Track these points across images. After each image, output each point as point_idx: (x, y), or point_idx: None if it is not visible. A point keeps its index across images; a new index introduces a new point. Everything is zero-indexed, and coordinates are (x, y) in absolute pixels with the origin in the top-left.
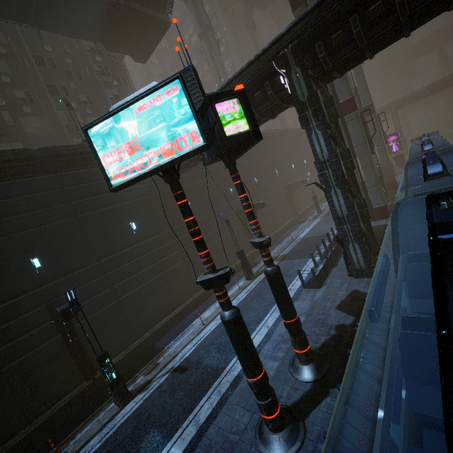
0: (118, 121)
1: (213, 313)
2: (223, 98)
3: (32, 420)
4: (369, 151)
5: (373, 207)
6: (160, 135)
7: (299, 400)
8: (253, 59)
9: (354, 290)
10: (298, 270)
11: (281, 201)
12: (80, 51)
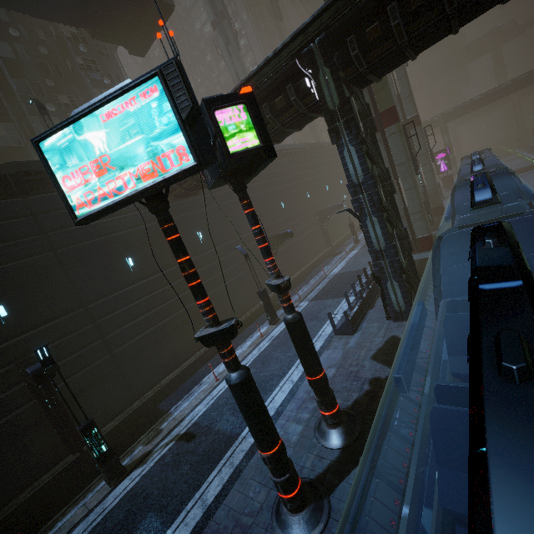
0: (80, 131)
1: None
2: (225, 103)
3: (2, 507)
4: (413, 172)
5: (417, 236)
6: (137, 151)
7: (325, 472)
8: (272, 55)
9: (393, 336)
10: (329, 314)
11: (313, 229)
12: (58, 38)
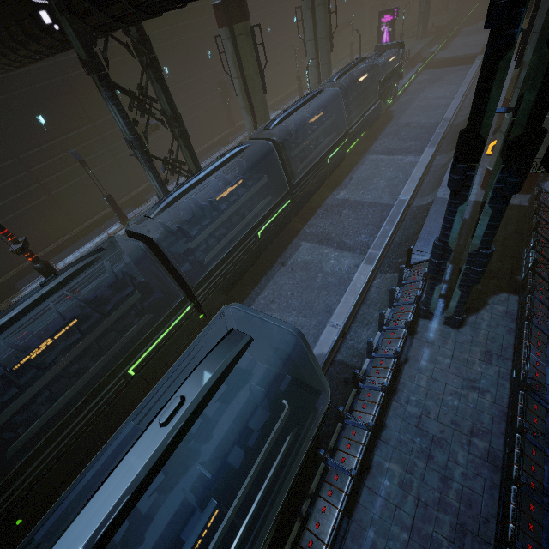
0: None
1: (74, 259)
2: None
3: None
4: (261, 89)
5: None
6: None
7: None
8: None
9: None
10: None
11: (212, 105)
12: None
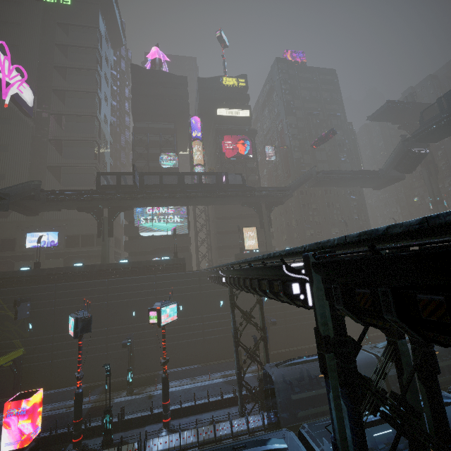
0: None
1: None
2: None
3: None
4: None
5: None
6: None
7: None
8: None
9: None
10: None
11: None
12: None
